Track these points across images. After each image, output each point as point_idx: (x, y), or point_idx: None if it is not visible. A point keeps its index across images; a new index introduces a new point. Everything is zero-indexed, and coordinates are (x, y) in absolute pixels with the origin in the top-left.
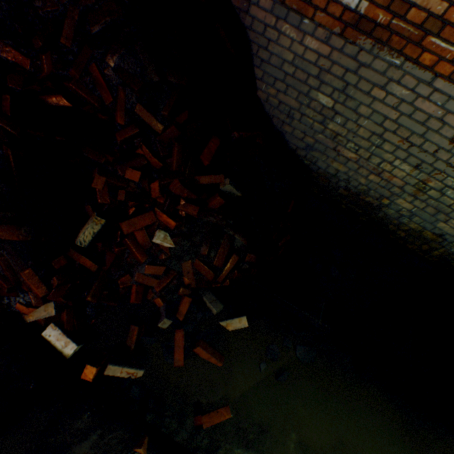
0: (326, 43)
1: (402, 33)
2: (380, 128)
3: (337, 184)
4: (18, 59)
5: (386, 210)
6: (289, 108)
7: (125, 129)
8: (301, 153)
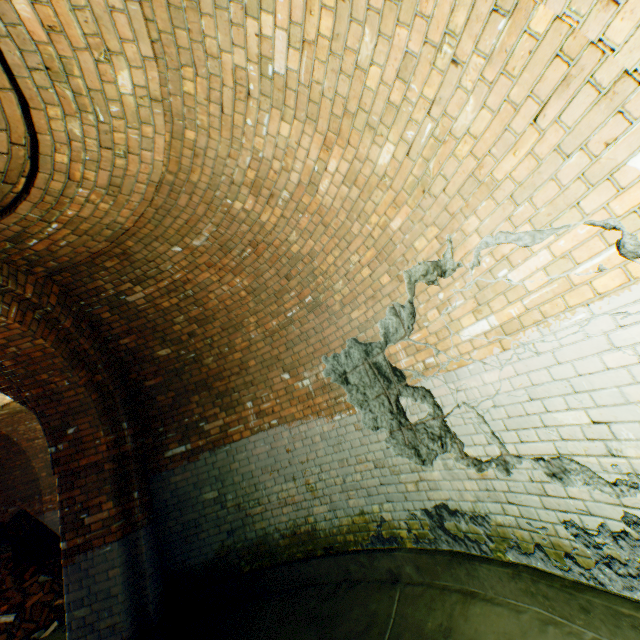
0: None
1: None
2: None
3: None
4: None
5: None
6: None
7: None
8: None
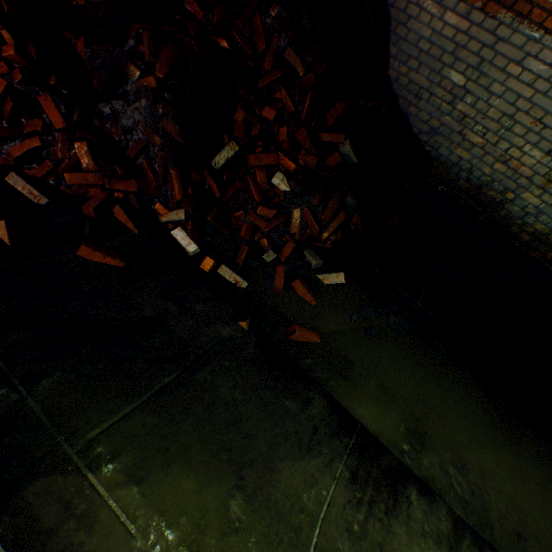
0: (466, 18)
1: (544, 6)
2: (512, 108)
3: (457, 175)
4: (195, 11)
5: (509, 207)
6: (418, 87)
7: (269, 75)
8: (423, 138)
